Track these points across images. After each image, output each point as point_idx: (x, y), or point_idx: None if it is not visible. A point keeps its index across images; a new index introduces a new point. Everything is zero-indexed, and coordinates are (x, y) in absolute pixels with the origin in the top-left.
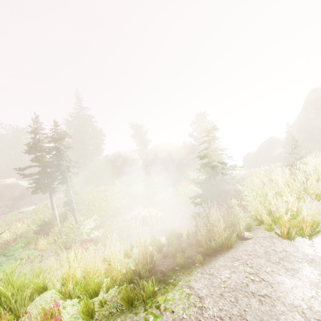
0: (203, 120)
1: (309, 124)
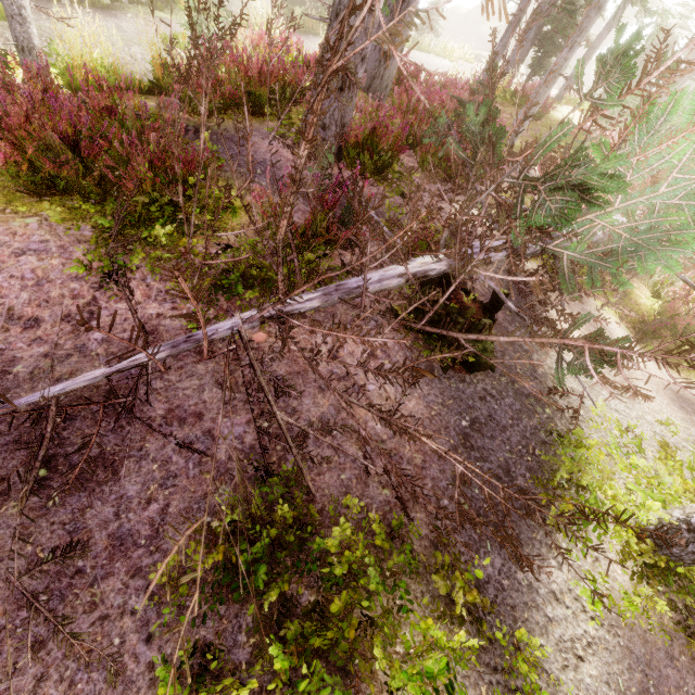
0: None
1: None
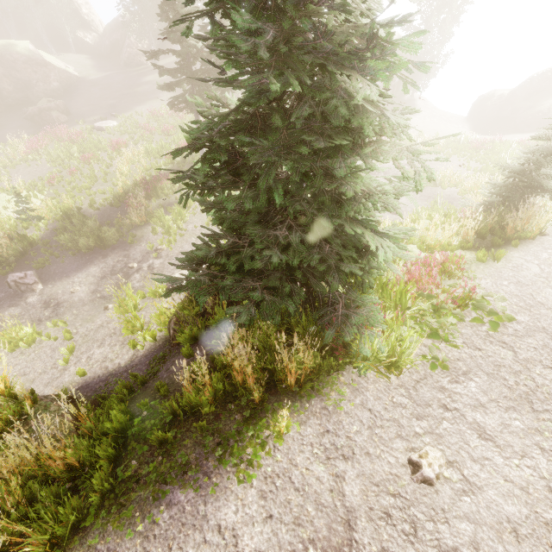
0: None
1: None
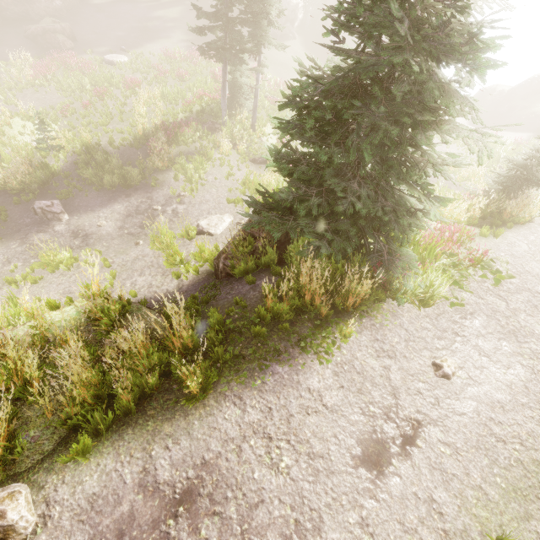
0: None
1: None
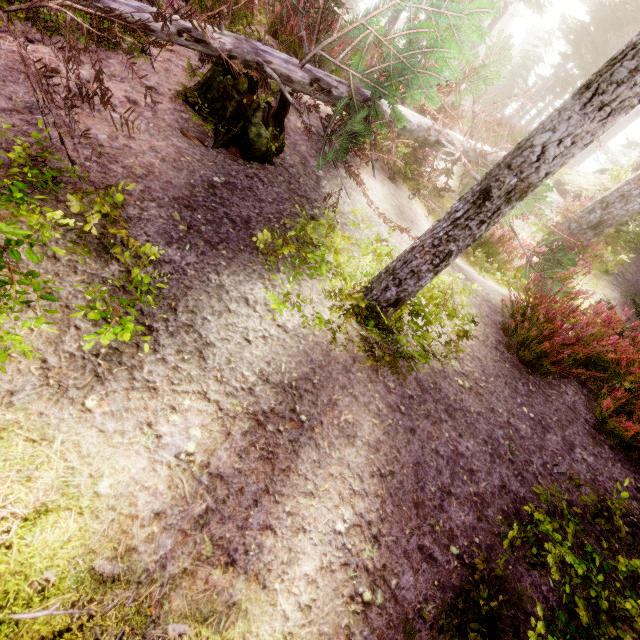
0: None
1: None
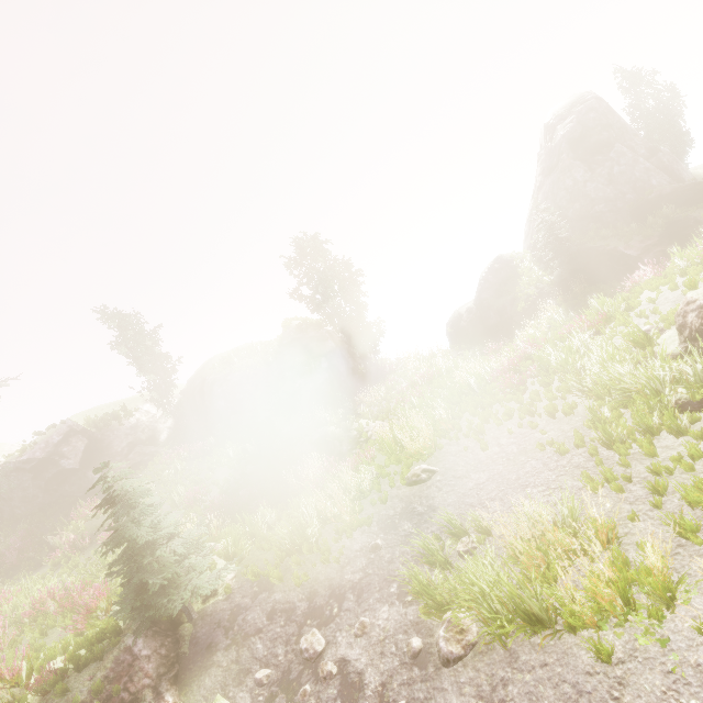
0: (318, 253)
1: (582, 195)
